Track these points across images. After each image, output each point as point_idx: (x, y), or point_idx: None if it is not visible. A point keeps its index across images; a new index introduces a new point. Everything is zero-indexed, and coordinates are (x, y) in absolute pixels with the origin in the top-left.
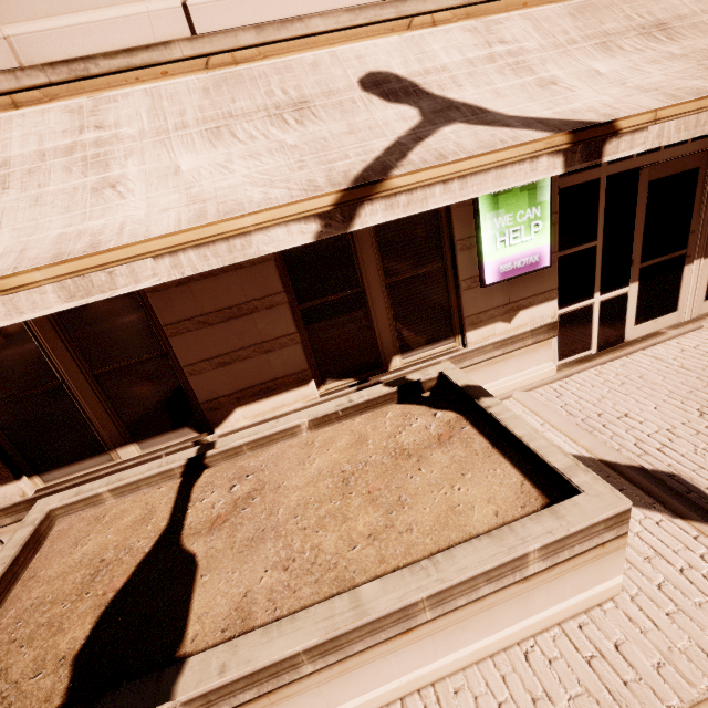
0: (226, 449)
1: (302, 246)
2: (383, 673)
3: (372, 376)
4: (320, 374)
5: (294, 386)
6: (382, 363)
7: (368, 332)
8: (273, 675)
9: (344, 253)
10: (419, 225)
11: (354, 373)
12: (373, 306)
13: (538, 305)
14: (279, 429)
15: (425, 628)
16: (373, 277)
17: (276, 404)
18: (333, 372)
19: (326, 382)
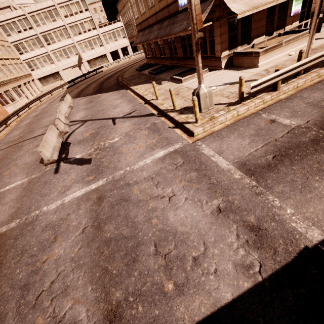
0: (256, 43)
1: (269, 8)
2: (294, 46)
3: (270, 36)
4: (264, 34)
5: (262, 36)
6: (272, 33)
7: (272, 26)
8: (289, 41)
9: (273, 9)
10: (284, 4)
11: (268, 35)
12: (274, 21)
13: (296, 22)
14: (263, 40)
15: (299, 40)
16: (276, 14)
17: (259, 39)
18: (266, 34)
19: (265, 36)
